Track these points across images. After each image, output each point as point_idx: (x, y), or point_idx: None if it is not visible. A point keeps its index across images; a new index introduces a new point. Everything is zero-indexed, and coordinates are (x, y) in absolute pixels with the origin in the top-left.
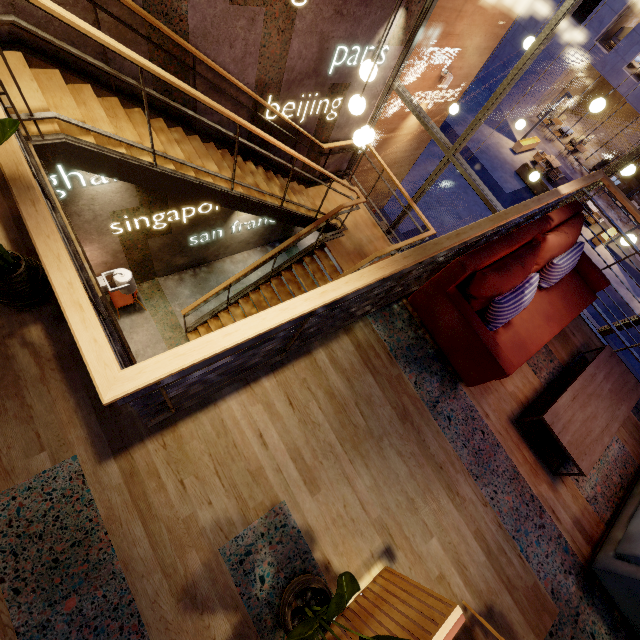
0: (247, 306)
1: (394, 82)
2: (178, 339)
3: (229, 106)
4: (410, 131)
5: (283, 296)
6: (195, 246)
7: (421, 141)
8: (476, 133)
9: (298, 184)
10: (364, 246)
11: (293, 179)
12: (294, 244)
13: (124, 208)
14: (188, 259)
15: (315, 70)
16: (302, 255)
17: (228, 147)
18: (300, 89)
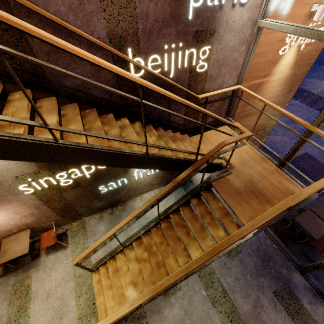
0: (139, 249)
1: (262, 20)
2: (85, 277)
3: (87, 66)
4: (281, 76)
5: (171, 242)
6: (107, 192)
7: (292, 85)
8: (323, 87)
9: (181, 134)
10: (256, 182)
11: (176, 130)
12: (174, 190)
13: (25, 172)
14: (105, 202)
15: (172, 15)
16: (188, 197)
17: (98, 106)
18: (161, 40)
